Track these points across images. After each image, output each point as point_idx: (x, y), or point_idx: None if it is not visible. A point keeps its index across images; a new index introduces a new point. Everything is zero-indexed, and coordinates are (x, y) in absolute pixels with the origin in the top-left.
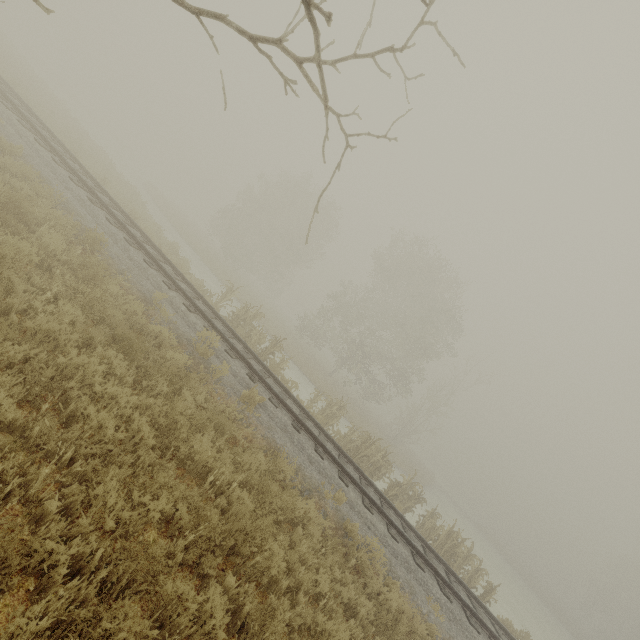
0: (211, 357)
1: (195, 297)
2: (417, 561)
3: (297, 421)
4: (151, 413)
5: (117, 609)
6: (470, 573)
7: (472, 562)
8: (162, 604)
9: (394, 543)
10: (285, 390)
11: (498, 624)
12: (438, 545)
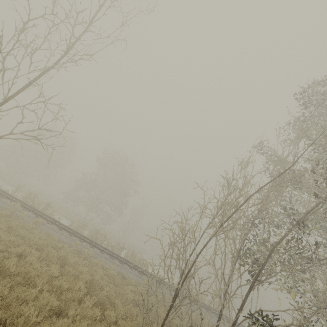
0: (17, 212)
1: (2, 193)
2: (111, 257)
3: (60, 227)
4: (2, 224)
5: (11, 248)
6: (141, 264)
7: (141, 260)
8: (20, 251)
9: (102, 254)
10: (54, 220)
11: (145, 271)
12: (128, 259)
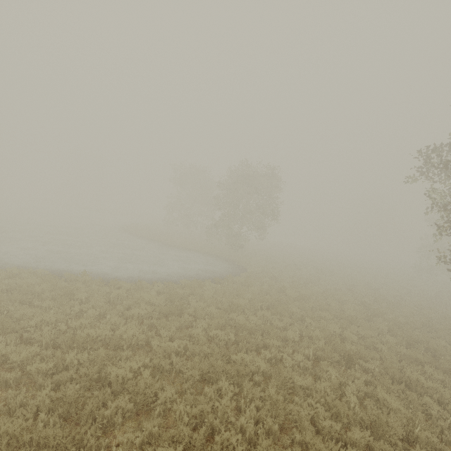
0: None
1: None
2: None
3: None
4: None
5: None
6: None
7: None
8: None
9: None
10: None
11: None
12: None
